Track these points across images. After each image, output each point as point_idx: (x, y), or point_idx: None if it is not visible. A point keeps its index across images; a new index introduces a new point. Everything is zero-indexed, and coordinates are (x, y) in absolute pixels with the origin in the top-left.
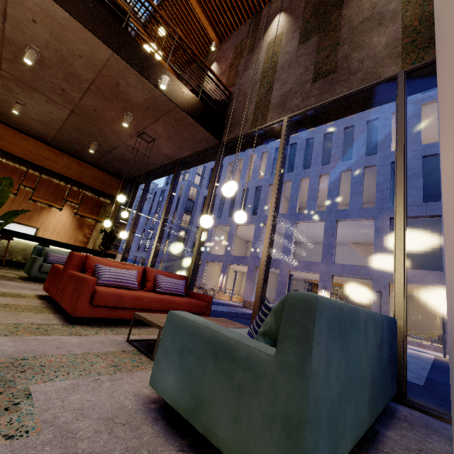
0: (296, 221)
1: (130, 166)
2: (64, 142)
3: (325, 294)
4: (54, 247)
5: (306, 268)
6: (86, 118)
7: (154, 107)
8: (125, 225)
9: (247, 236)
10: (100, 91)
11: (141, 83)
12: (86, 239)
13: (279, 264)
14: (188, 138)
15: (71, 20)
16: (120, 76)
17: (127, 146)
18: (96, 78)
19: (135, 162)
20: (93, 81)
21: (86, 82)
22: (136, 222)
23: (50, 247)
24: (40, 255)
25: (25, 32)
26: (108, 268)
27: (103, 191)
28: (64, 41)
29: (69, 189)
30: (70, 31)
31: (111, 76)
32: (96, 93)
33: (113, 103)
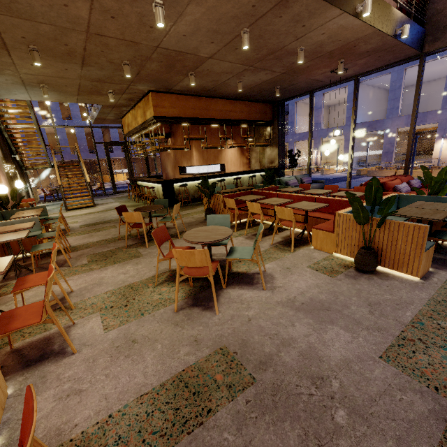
0: (405, 67)
1: (292, 92)
2: (245, 94)
3: (444, 143)
4: (251, 174)
5: (419, 121)
6: (291, 73)
7: (374, 50)
8: (284, 142)
9: (330, 101)
10: (330, 54)
11: (381, 39)
12: (248, 160)
13: (383, 124)
14: (386, 59)
15: (359, 24)
16: (363, 41)
17: (308, 80)
18: (337, 48)
19: (301, 89)
20: (332, 50)
21: (323, 53)
22: (311, 140)
23: (249, 175)
24: (278, 184)
25: (305, 41)
26: (401, 186)
27: (263, 120)
28: (336, 36)
29: (246, 129)
30: (350, 30)
31: (355, 43)
32: (324, 56)
33: (332, 58)
